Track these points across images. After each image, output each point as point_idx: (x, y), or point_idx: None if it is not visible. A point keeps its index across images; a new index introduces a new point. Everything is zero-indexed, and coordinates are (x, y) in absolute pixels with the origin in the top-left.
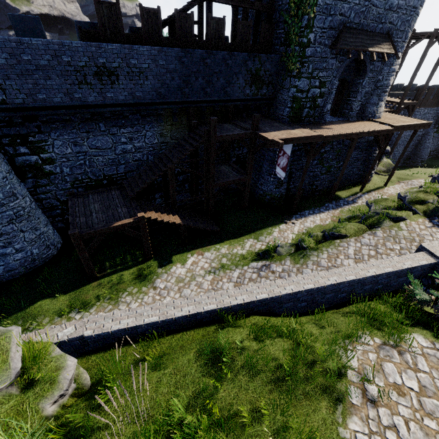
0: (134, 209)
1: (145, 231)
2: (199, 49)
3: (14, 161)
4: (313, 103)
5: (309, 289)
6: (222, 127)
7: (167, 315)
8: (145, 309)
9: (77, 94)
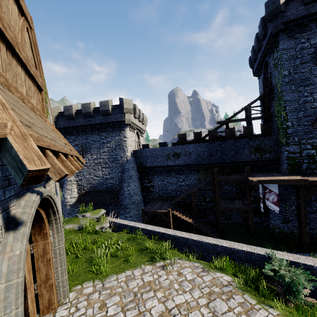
0: (169, 208)
1: (169, 219)
2: (217, 141)
3: (143, 185)
4: (311, 159)
5: (194, 240)
6: (231, 175)
7: (135, 225)
8: (132, 222)
9: (165, 162)
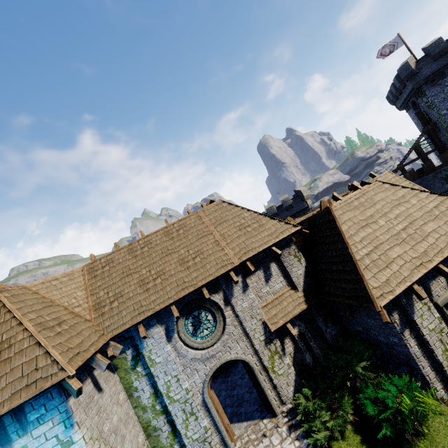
0: None
1: None
2: None
3: None
4: None
5: None
6: None
7: None
8: None
9: None
